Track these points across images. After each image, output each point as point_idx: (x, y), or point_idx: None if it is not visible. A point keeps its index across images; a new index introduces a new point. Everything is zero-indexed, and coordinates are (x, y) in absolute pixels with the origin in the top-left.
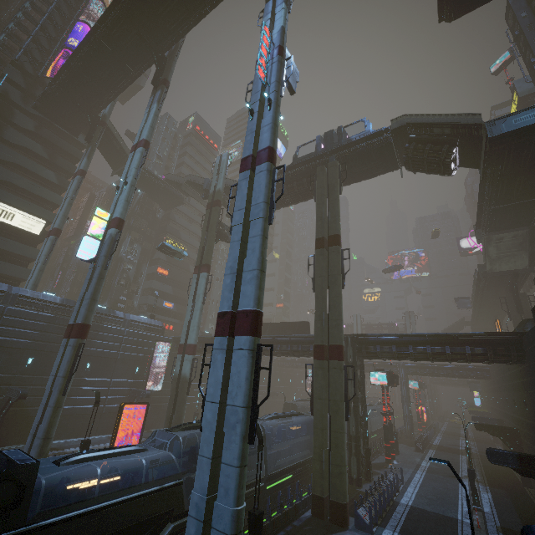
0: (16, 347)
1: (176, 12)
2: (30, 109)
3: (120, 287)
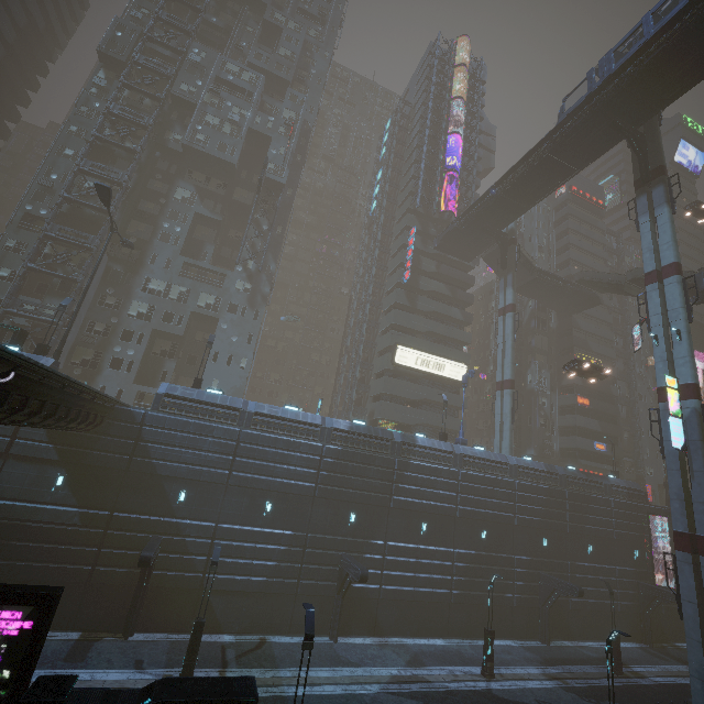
0: (532, 526)
1: (690, 71)
2: (429, 250)
3: (540, 428)
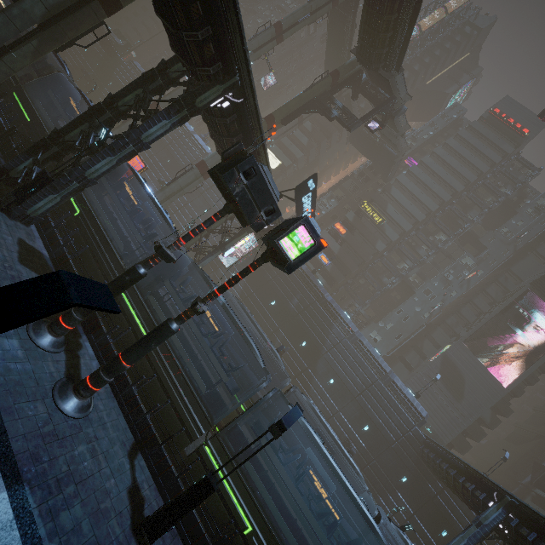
0: None
1: None
2: None
3: None
